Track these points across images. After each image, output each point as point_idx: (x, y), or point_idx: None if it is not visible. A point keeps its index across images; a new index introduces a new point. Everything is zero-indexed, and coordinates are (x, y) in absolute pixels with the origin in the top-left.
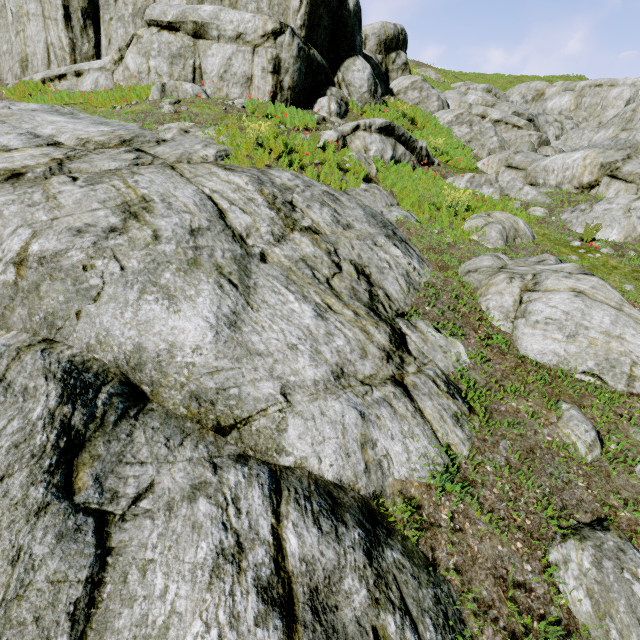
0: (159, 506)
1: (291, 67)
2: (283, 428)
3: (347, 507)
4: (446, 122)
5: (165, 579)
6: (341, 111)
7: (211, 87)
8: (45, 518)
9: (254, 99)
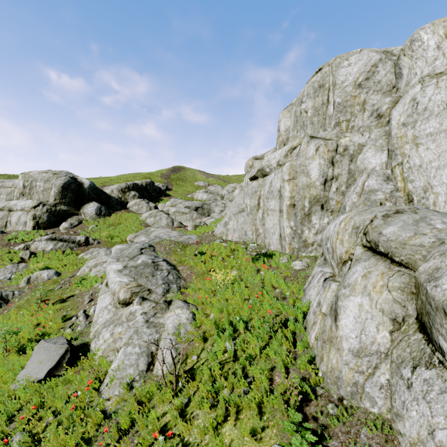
0: None
1: (43, 216)
2: None
3: None
4: (145, 217)
5: None
6: (72, 226)
7: (12, 227)
8: None
9: (20, 231)
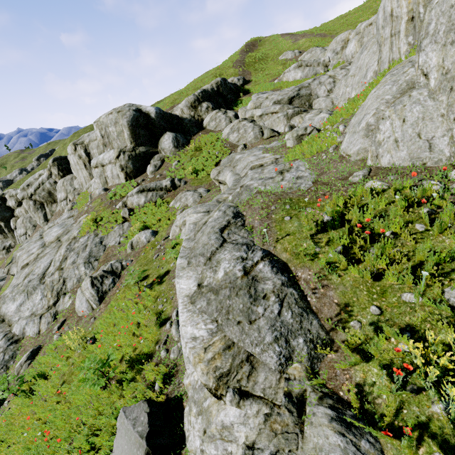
0: None
1: (128, 165)
2: (14, 326)
3: (14, 339)
4: (226, 134)
5: None
6: (156, 168)
7: (111, 182)
8: None
9: (117, 185)
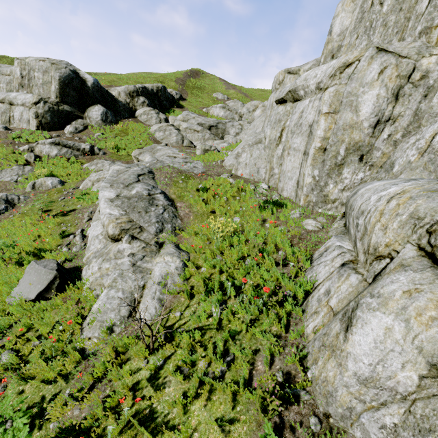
0: None
1: (45, 115)
2: None
3: None
4: (154, 130)
5: None
6: (77, 130)
7: (16, 124)
8: None
9: (24, 129)
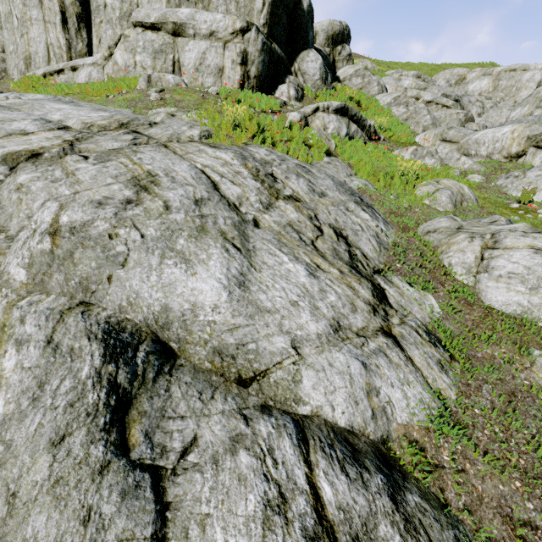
0: (205, 459)
1: (256, 59)
2: (298, 379)
3: (364, 453)
4: (386, 103)
5: (224, 534)
6: (298, 96)
7: (188, 77)
8: (108, 476)
9: (226, 87)
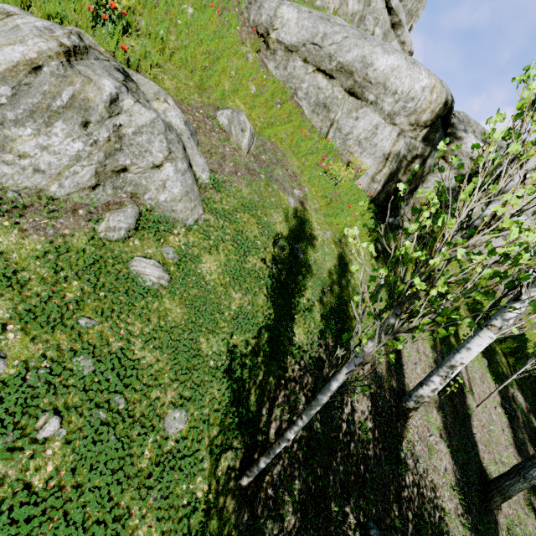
0: None
1: None
2: None
3: None
4: None
5: None
6: None
7: None
8: None
9: None
